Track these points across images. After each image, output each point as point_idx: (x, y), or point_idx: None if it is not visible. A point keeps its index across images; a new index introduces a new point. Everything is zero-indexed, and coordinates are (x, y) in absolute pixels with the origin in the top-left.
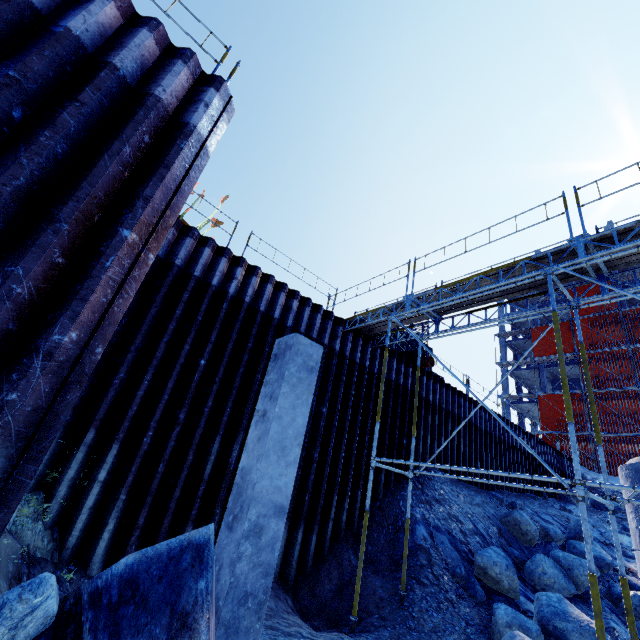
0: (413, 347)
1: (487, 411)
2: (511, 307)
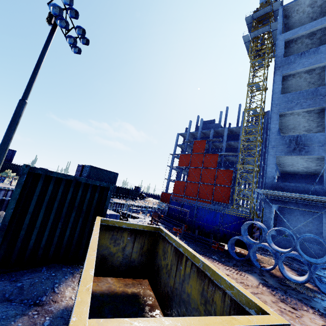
0: (108, 174)
1: (115, 203)
2: (183, 140)
